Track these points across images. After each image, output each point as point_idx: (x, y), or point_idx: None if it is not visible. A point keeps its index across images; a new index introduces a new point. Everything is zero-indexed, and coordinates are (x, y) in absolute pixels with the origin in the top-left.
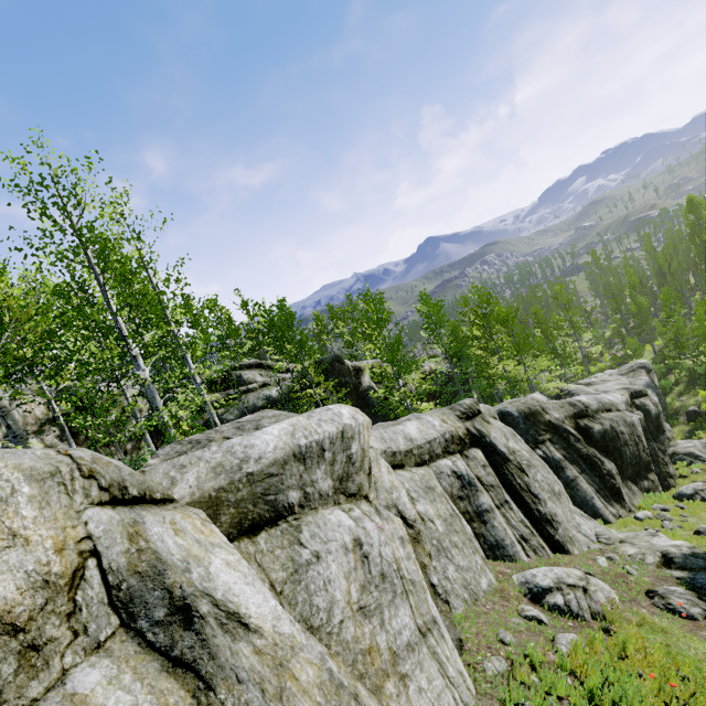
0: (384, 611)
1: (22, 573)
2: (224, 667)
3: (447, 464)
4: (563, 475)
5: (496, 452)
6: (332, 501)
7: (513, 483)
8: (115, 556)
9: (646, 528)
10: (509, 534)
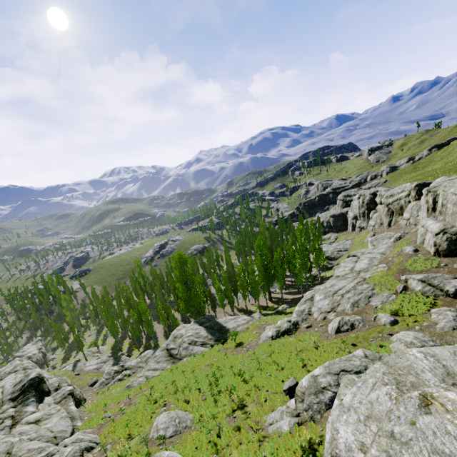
0: None
1: None
2: None
3: None
4: None
5: None
6: None
7: None
8: None
9: None
10: None
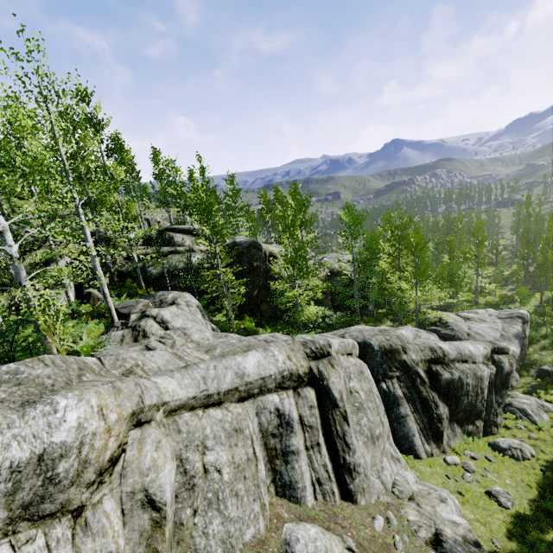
0: None
1: None
2: None
3: (273, 401)
4: (396, 411)
5: (329, 396)
6: (1, 534)
7: (332, 428)
8: None
9: (447, 476)
10: (304, 478)
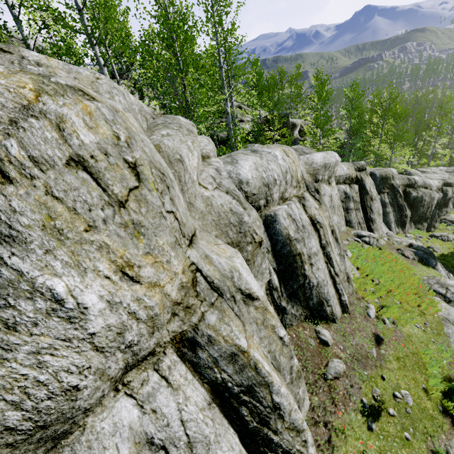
0: (332, 214)
1: (299, 173)
2: (323, 203)
3: (342, 187)
4: (384, 210)
5: (364, 189)
6: (325, 183)
7: (365, 203)
8: (304, 176)
9: None
10: (355, 219)
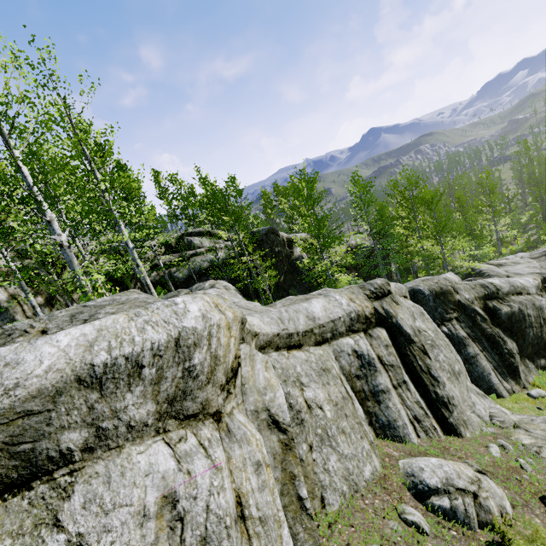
0: None
1: None
2: None
3: (348, 343)
4: (464, 352)
5: (401, 333)
6: (153, 430)
7: (414, 364)
8: None
9: (539, 407)
10: (402, 416)
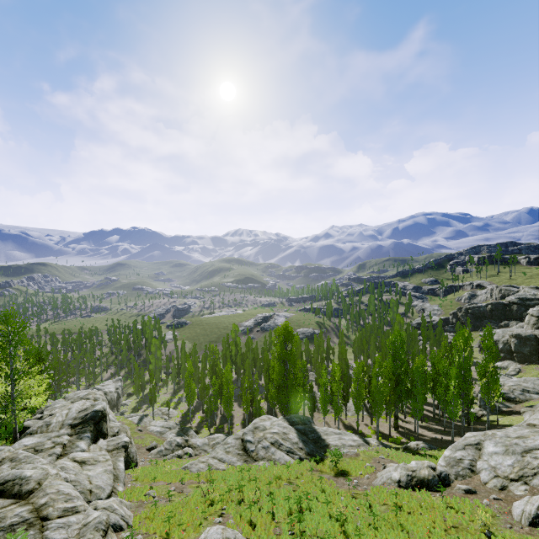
0: None
1: None
2: None
3: None
4: None
5: None
6: None
7: None
8: None
9: None
10: None
